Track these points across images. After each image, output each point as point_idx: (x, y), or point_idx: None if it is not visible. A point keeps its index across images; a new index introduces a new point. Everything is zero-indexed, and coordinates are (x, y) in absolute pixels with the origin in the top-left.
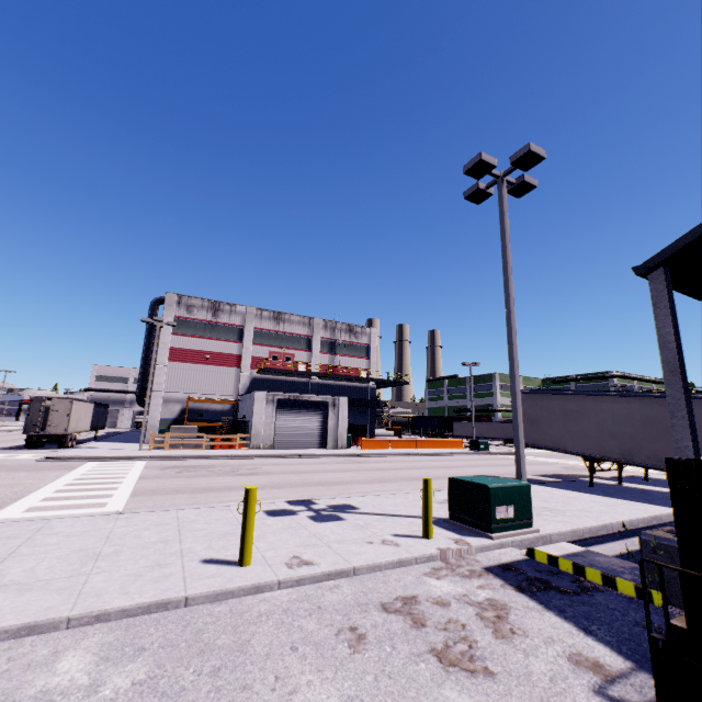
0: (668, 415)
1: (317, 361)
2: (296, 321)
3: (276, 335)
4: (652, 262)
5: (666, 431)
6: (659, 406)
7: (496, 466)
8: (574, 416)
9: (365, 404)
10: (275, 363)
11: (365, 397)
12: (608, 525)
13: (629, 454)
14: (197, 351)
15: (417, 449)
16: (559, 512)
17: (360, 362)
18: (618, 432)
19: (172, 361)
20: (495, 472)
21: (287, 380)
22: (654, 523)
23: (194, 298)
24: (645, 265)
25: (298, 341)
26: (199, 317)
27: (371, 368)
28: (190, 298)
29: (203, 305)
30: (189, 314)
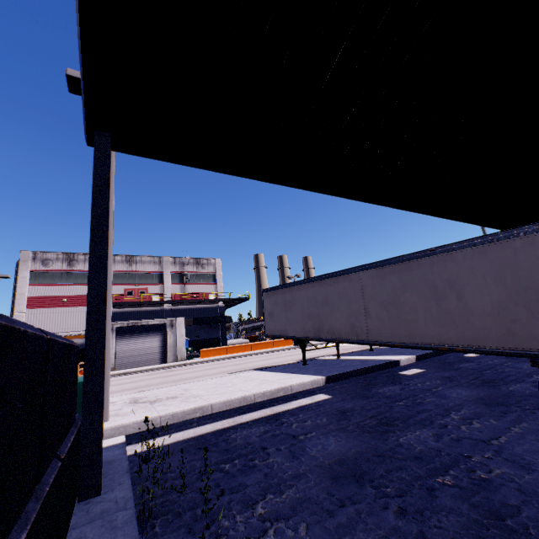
0: (334, 292)
1: (169, 291)
2: (147, 261)
3: (130, 274)
4: (85, 128)
5: (334, 307)
6: (329, 285)
7: (285, 357)
8: (289, 305)
9: (214, 320)
10: (131, 298)
11: (216, 315)
12: (205, 407)
13: (318, 332)
14: (55, 297)
15: (251, 351)
16: (189, 399)
17: (208, 287)
18: (311, 314)
19: (31, 308)
20: (270, 362)
21: (143, 310)
22: (281, 395)
23: (49, 253)
24: (85, 133)
25: (151, 277)
26: (54, 268)
27: (218, 290)
28: (45, 253)
29: (58, 258)
30: (44, 266)
